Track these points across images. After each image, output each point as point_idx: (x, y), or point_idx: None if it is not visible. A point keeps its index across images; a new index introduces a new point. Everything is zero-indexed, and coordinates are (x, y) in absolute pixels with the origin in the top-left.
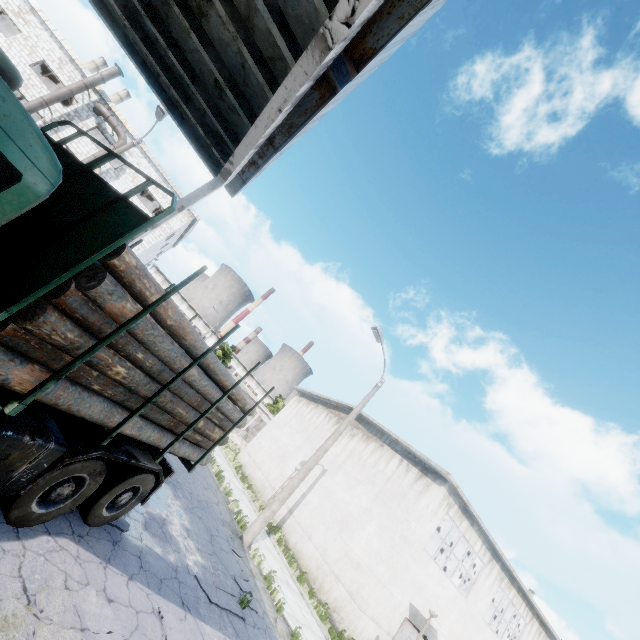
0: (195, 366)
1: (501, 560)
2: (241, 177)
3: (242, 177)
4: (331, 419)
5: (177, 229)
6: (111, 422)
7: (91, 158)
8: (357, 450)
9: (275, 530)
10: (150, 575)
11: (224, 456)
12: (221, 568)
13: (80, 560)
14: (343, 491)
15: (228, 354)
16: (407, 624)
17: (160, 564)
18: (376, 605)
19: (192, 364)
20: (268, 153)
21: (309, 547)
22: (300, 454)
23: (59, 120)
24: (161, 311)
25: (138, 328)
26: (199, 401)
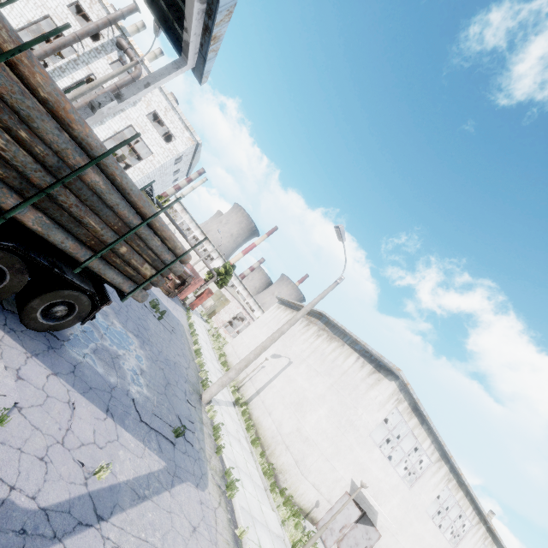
0: (99, 174)
1: (450, 462)
2: (201, 54)
3: (202, 53)
4: (302, 322)
5: (182, 152)
6: (4, 203)
7: (113, 86)
8: (320, 348)
9: (242, 404)
10: (80, 380)
11: (211, 345)
12: (167, 405)
13: (1, 343)
14: (303, 379)
15: (229, 272)
16: (347, 497)
17: (96, 378)
18: (318, 474)
19: (88, 163)
20: (213, 7)
21: (268, 421)
22: (272, 349)
23: (89, 54)
24: (26, 72)
25: (0, 85)
26: (120, 226)
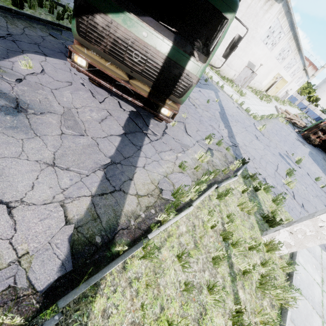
0: None
1: (294, 30)
2: None
3: None
4: None
5: None
6: None
7: None
8: None
9: None
10: None
11: None
12: None
13: None
14: None
15: None
16: (246, 68)
17: None
18: (236, 66)
19: None
20: None
21: None
22: None
23: None
24: None
25: None
26: None
